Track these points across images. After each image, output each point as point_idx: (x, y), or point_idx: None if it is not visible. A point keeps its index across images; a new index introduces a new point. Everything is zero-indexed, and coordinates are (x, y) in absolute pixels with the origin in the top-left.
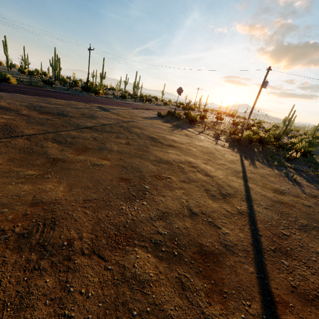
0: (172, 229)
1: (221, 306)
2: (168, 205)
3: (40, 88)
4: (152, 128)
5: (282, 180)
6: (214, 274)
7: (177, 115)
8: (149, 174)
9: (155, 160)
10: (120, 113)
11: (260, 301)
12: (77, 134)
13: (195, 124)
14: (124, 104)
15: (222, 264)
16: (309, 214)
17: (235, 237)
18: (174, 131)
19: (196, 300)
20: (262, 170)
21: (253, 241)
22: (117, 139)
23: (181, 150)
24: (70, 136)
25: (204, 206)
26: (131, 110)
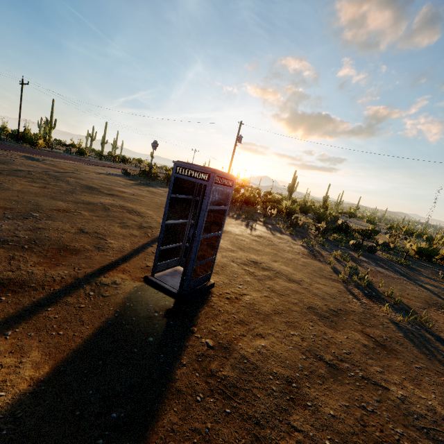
0: (38, 236)
1: (46, 267)
2: (51, 225)
3: None
4: (100, 181)
5: (236, 226)
6: (62, 257)
7: (151, 174)
8: (50, 208)
9: (73, 201)
10: (59, 165)
11: (98, 268)
12: None
13: None
14: (76, 159)
15: (80, 254)
16: (234, 243)
17: (118, 245)
18: (133, 186)
19: (19, 264)
20: None
21: (138, 248)
22: (29, 183)
23: (125, 199)
24: None
25: (104, 229)
26: (82, 165)
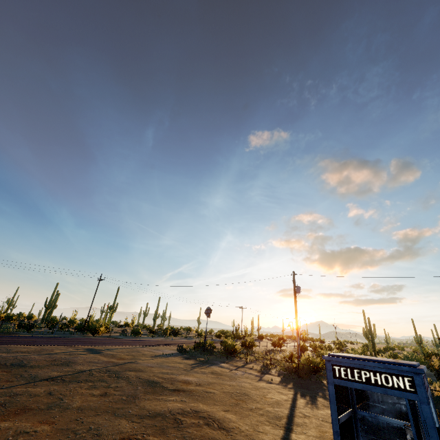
0: None
1: None
2: None
3: (8, 335)
4: (159, 368)
5: None
6: None
7: (208, 346)
8: (112, 437)
9: (137, 414)
10: (118, 353)
11: None
12: (23, 389)
13: (233, 355)
14: (132, 342)
15: None
16: None
17: None
18: (195, 369)
19: None
20: (325, 410)
21: None
22: (90, 389)
23: (193, 394)
24: (9, 394)
25: None
26: (138, 348)
